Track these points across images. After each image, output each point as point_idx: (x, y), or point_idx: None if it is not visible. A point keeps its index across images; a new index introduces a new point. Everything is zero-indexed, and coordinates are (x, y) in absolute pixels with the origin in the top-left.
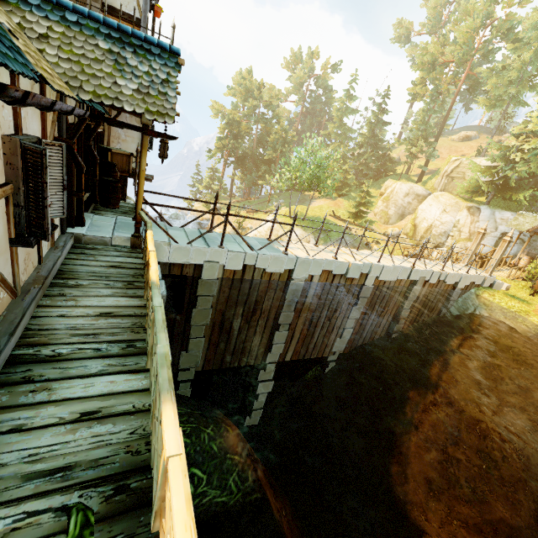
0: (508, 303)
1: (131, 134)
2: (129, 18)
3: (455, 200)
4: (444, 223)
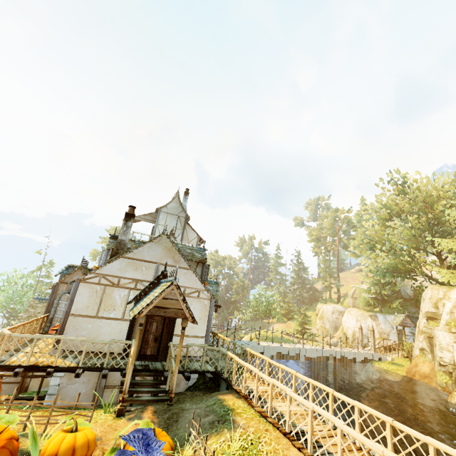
0: (388, 366)
1: None
2: None
3: (360, 312)
4: None
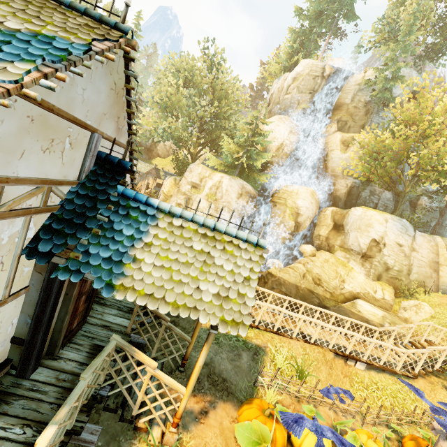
0: None
1: None
2: None
3: None
4: None
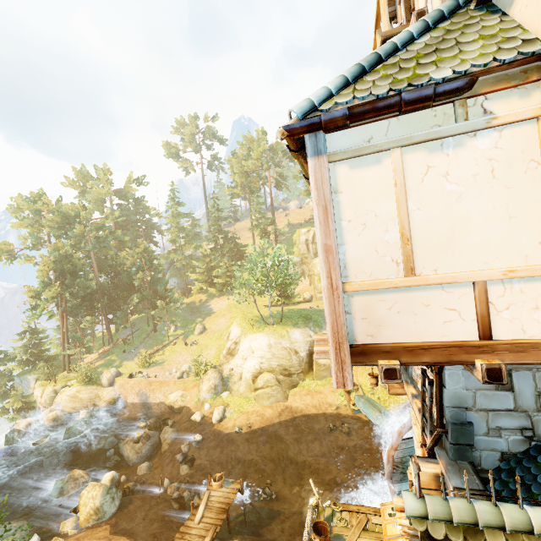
0: None
1: None
2: None
3: None
4: None
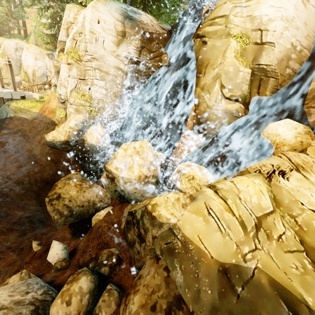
0: (25, 105)
1: None
2: None
3: (39, 50)
4: (40, 67)
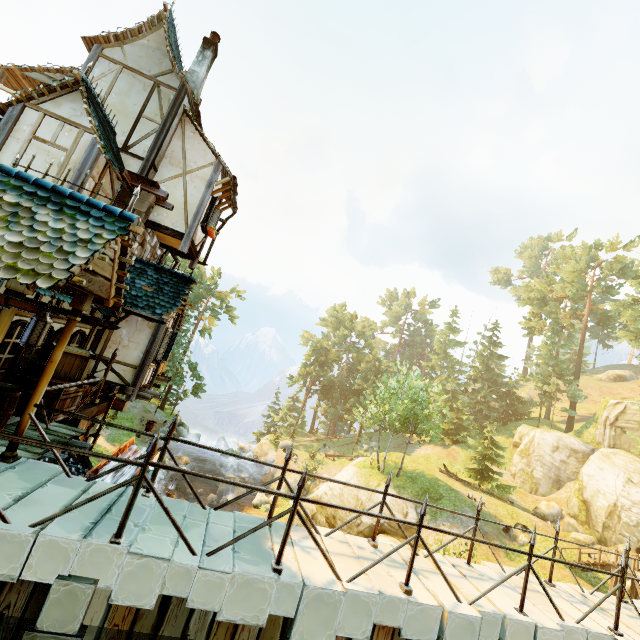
0: None
1: (137, 339)
2: (172, 232)
3: None
4: (637, 502)
